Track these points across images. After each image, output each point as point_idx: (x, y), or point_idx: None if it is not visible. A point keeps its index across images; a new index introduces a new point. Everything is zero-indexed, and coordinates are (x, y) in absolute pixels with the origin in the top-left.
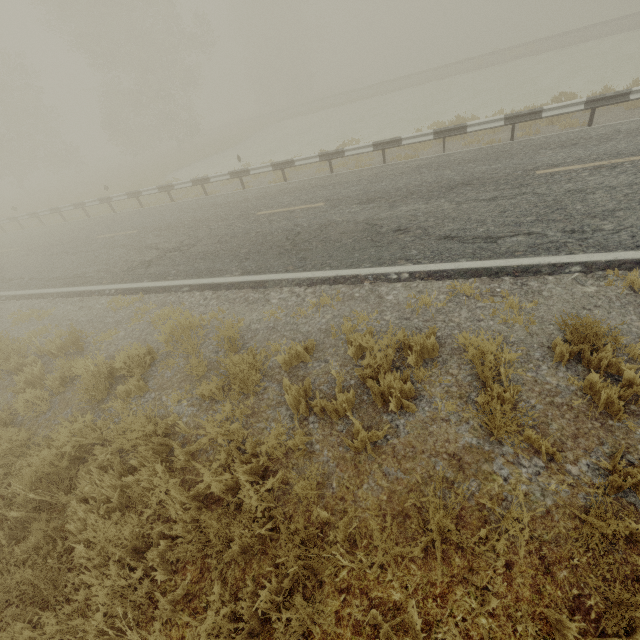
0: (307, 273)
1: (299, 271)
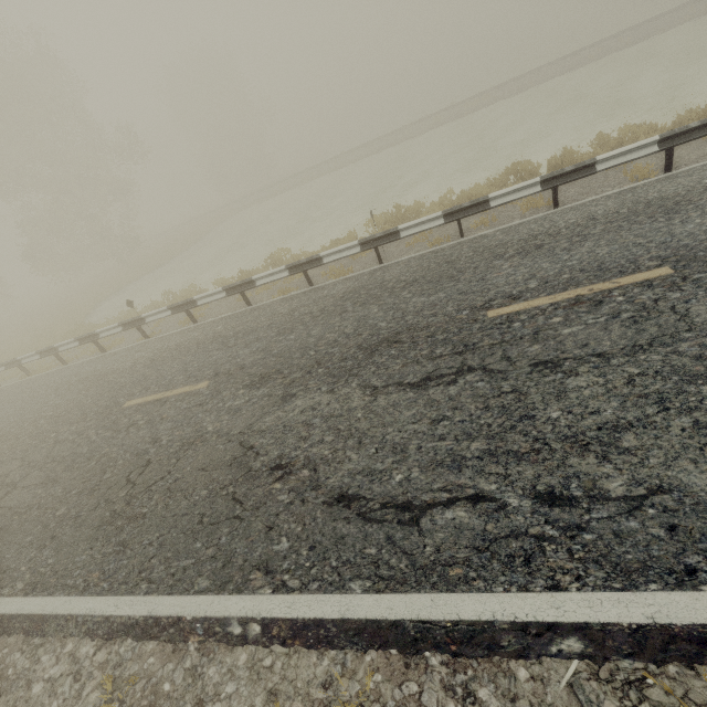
0: (109, 600)
1: (101, 591)
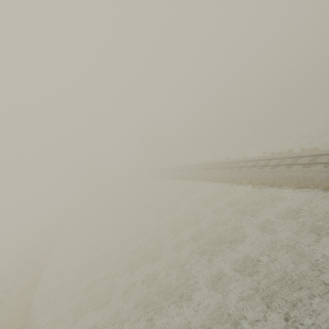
0: None
1: None
